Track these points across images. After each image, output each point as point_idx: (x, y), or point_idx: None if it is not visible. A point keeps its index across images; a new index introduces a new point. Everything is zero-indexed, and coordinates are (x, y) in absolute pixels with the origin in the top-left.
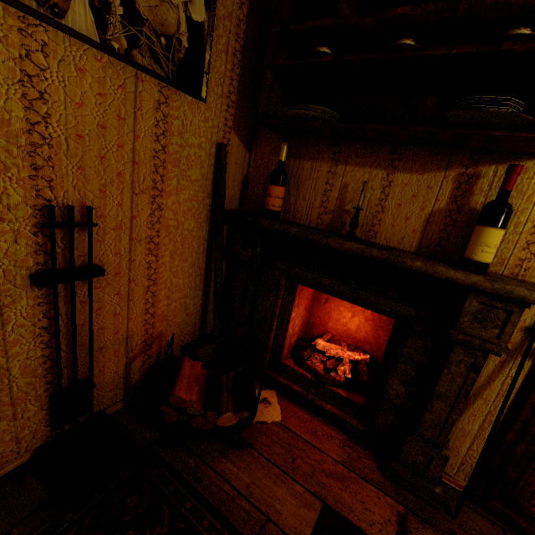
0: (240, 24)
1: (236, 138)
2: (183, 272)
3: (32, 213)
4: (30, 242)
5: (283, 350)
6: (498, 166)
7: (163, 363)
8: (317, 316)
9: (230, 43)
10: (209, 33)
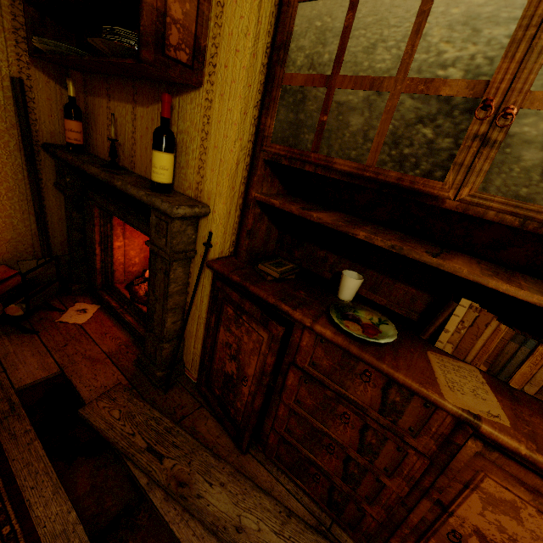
0: None
1: (42, 74)
2: None
3: None
4: None
5: (115, 275)
6: (180, 98)
7: None
8: None
9: None
10: None
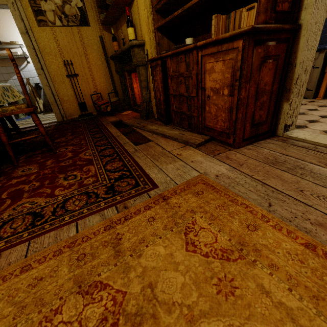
0: None
1: (106, 32)
2: (102, 77)
3: (63, 63)
4: (64, 69)
5: (136, 99)
6: (132, 8)
7: (92, 94)
8: None
9: (92, 5)
10: (84, 7)
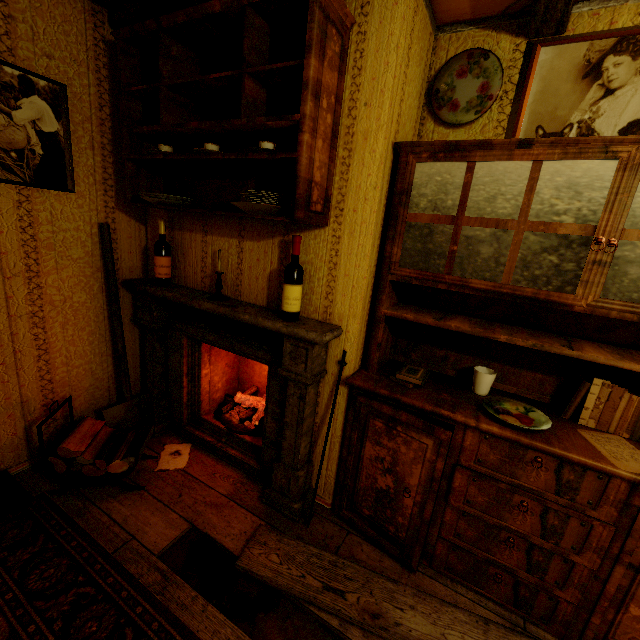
0: (104, 123)
1: (124, 215)
2: (82, 340)
3: None
4: None
5: (202, 406)
6: (301, 234)
7: (45, 419)
8: (244, 371)
9: (95, 140)
10: (65, 138)
